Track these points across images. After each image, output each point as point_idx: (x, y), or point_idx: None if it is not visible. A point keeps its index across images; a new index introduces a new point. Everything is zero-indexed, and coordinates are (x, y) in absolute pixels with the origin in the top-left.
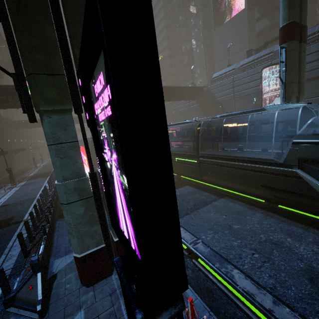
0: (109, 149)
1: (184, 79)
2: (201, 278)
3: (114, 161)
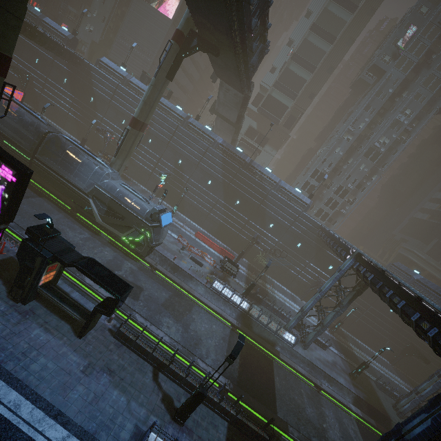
0: (0, 183)
1: None
2: (3, 235)
3: (1, 188)
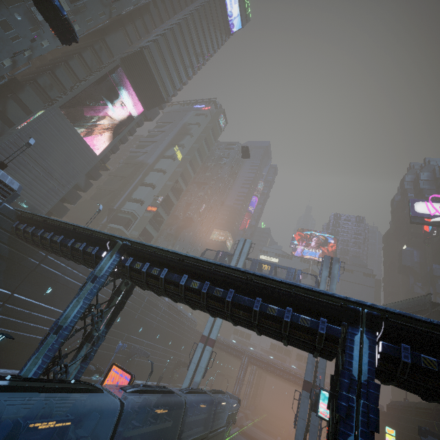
0: None
1: None
2: None
3: None
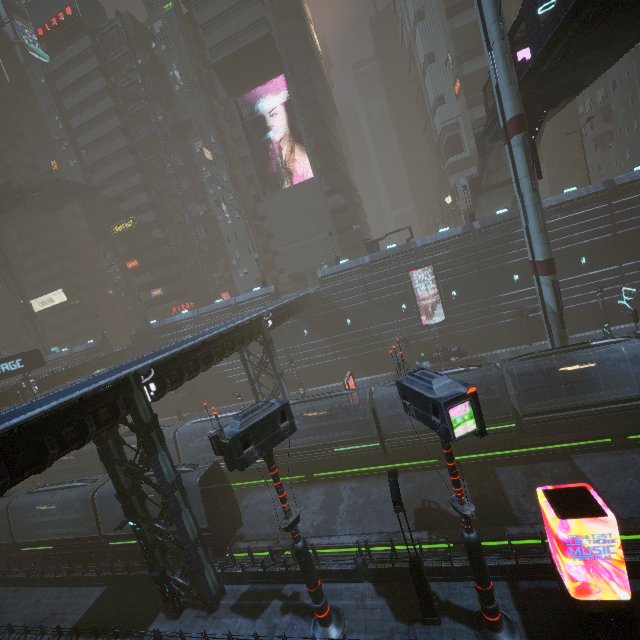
0: None
1: (208, 268)
2: None
3: None
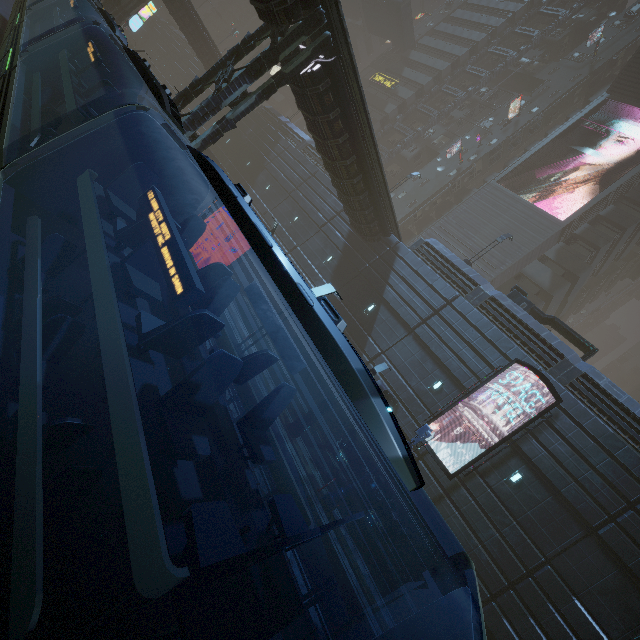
0: None
1: None
2: None
3: None
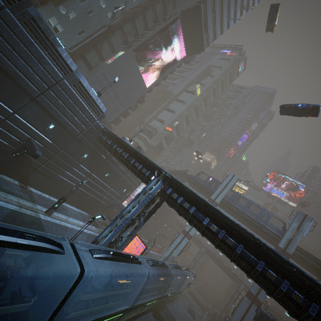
0: None
1: None
2: None
3: None
